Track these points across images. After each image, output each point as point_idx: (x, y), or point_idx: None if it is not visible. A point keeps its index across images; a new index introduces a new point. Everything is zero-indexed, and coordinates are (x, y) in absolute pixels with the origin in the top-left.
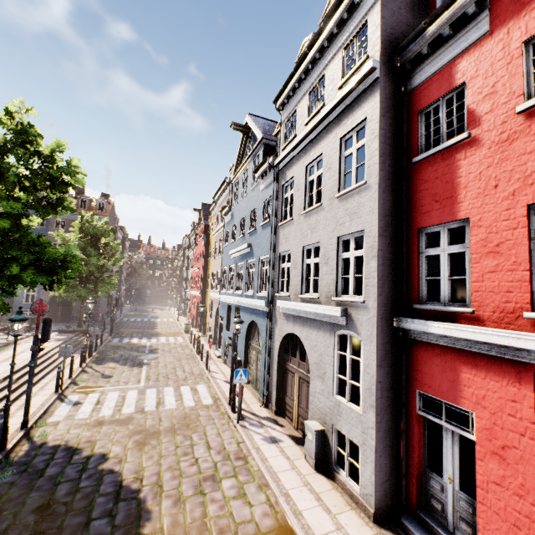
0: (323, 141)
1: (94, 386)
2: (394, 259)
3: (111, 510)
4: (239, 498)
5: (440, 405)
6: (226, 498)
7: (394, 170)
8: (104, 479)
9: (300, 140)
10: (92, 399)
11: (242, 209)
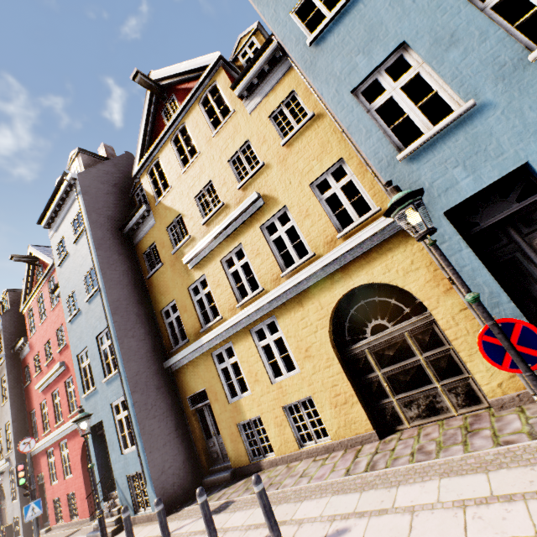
0: None
1: None
2: (24, 427)
3: None
4: None
5: None
6: None
7: (19, 392)
8: None
9: None
10: None
11: None
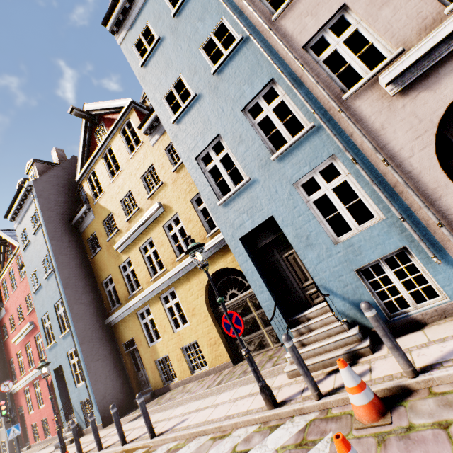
0: None
1: None
2: (5, 372)
3: None
4: None
5: None
6: None
7: None
8: None
9: None
10: None
11: None
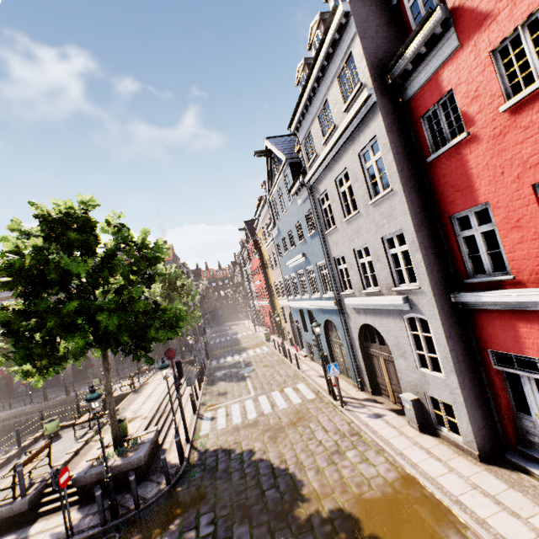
0: (344, 157)
1: (217, 403)
2: (436, 246)
3: (274, 483)
4: (363, 462)
5: (518, 356)
6: (353, 464)
7: (413, 173)
8: (259, 465)
9: (322, 159)
10: (221, 413)
11: (286, 223)
